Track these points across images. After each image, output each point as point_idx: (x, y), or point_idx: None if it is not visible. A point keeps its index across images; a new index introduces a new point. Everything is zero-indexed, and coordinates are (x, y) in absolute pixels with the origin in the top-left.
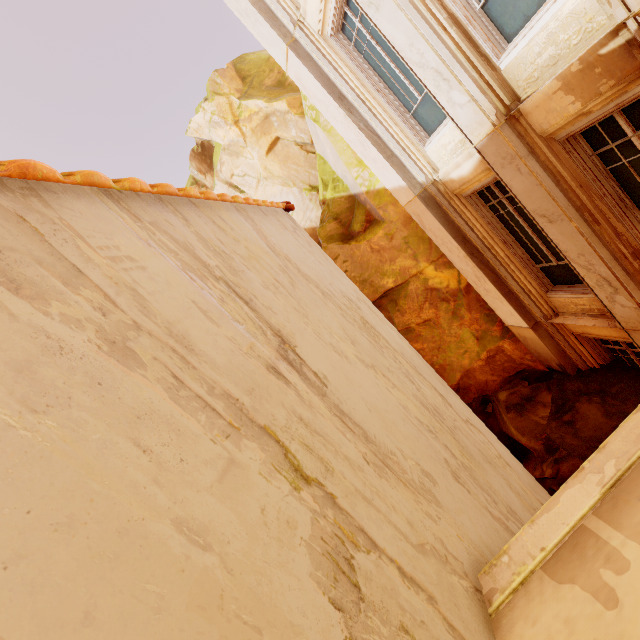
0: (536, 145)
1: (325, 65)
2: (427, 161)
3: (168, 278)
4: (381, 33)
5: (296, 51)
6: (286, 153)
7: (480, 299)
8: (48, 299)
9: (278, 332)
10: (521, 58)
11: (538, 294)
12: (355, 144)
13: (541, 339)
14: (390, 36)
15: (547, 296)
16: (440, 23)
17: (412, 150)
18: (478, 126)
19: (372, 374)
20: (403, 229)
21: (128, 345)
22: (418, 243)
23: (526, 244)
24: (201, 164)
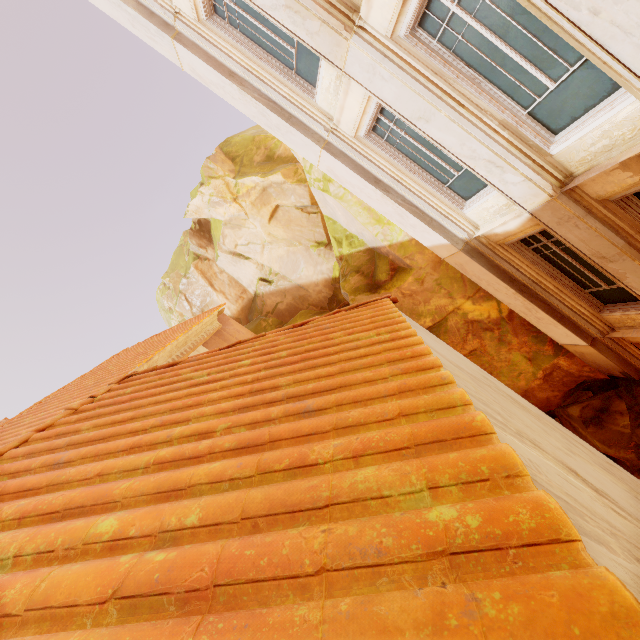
0: (592, 206)
1: (360, 159)
2: (467, 221)
3: (539, 462)
4: (429, 137)
5: (330, 151)
6: (288, 218)
7: (525, 324)
8: (609, 545)
9: (564, 464)
10: (573, 147)
11: (592, 315)
12: (391, 215)
13: (601, 353)
14: (439, 139)
15: (600, 315)
16: (491, 128)
17: (451, 214)
18: (532, 197)
19: (581, 460)
20: (433, 273)
21: (636, 556)
22: (451, 283)
23: (573, 275)
24: (201, 240)
